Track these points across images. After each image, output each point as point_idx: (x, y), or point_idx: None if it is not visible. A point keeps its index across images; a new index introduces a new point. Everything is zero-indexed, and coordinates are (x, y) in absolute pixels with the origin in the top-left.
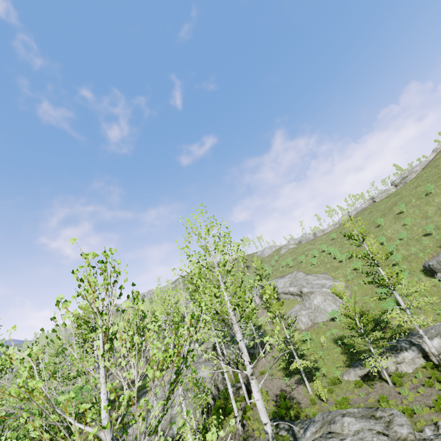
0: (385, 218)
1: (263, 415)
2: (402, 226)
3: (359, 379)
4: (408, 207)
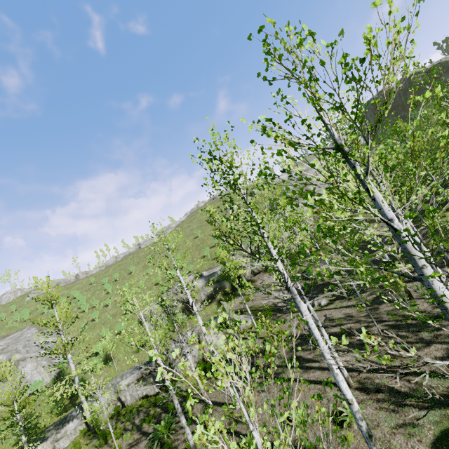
0: (138, 266)
1: None
2: (146, 274)
3: None
4: (156, 257)
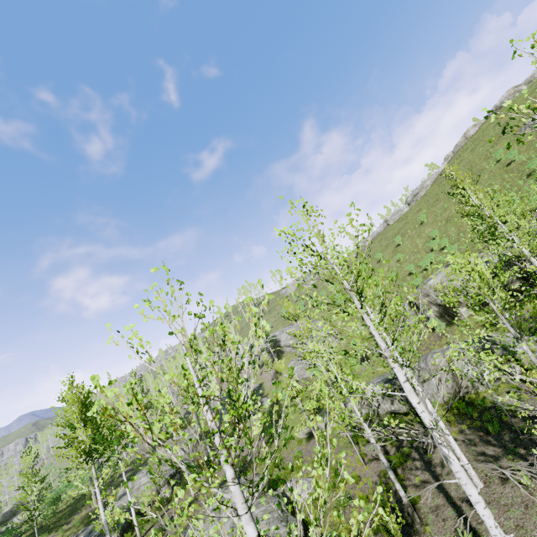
0: (387, 251)
1: (101, 513)
2: (396, 262)
3: (305, 436)
4: (406, 237)
